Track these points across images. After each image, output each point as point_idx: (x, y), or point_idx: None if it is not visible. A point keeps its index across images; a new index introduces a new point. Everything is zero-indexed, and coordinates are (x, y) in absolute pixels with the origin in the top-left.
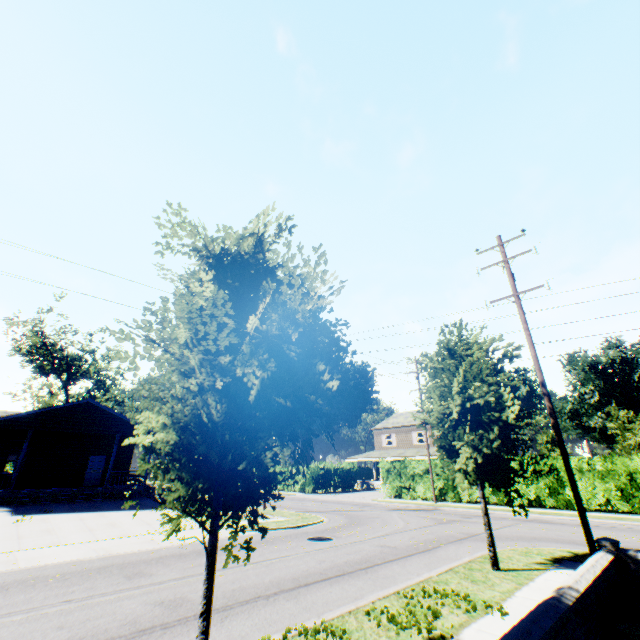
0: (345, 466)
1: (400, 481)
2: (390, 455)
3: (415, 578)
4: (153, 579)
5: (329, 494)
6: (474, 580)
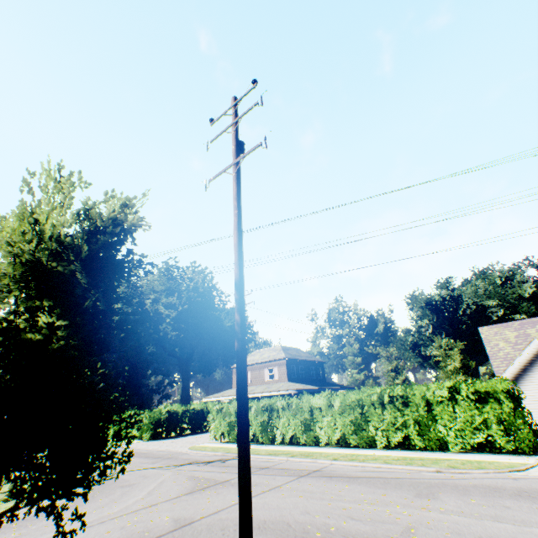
0: (196, 407)
1: (225, 423)
2: None
3: None
4: None
5: (167, 440)
6: None
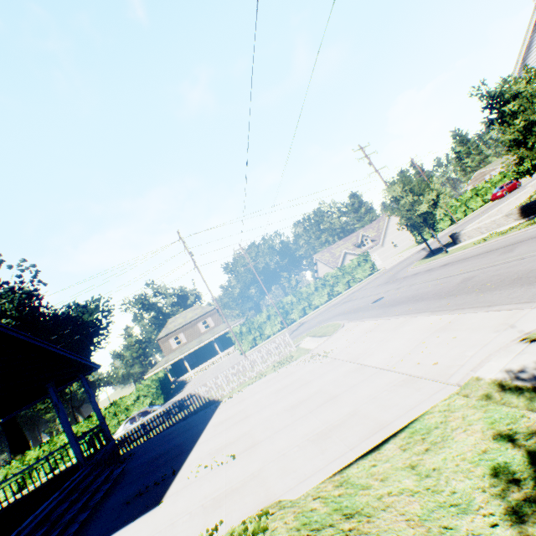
0: (161, 375)
1: (252, 335)
2: (193, 346)
3: (454, 256)
4: (473, 273)
5: (182, 392)
6: (461, 248)
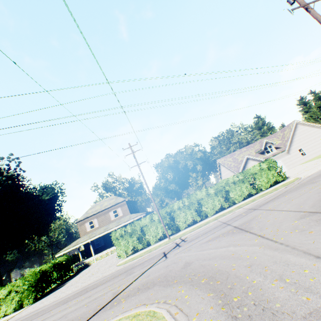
0: (61, 259)
1: (132, 239)
2: (99, 233)
3: None
4: None
5: (57, 291)
6: None
